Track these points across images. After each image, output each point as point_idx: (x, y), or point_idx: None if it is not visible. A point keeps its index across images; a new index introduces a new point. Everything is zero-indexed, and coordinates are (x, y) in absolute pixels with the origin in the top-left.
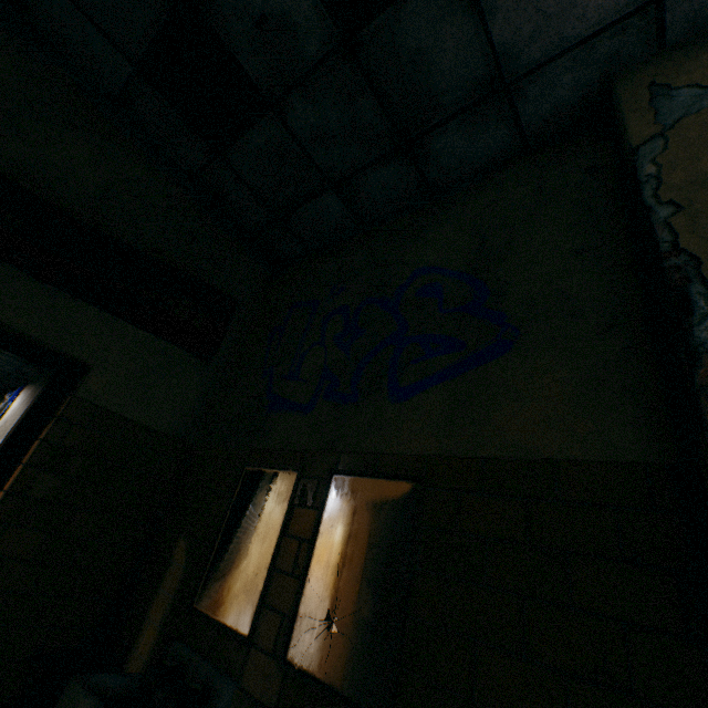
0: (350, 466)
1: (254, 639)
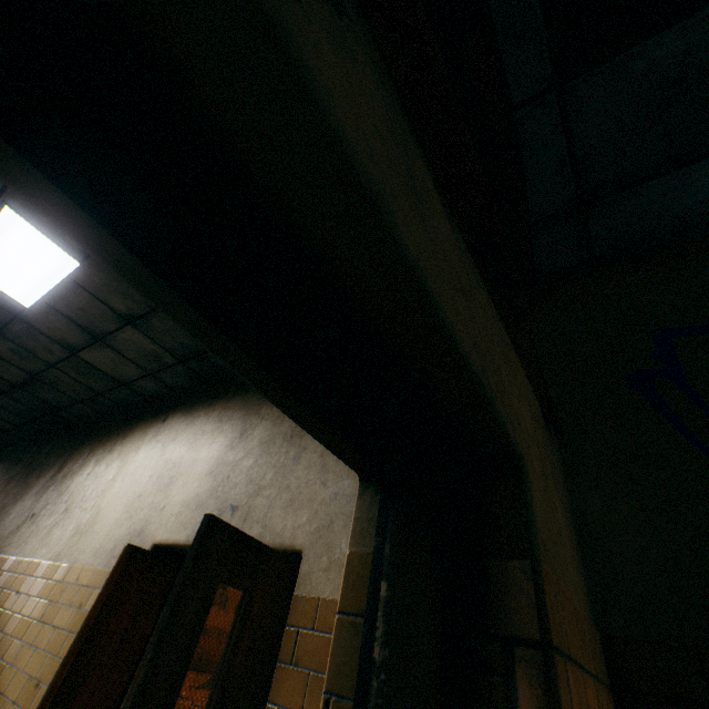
0: None
1: None
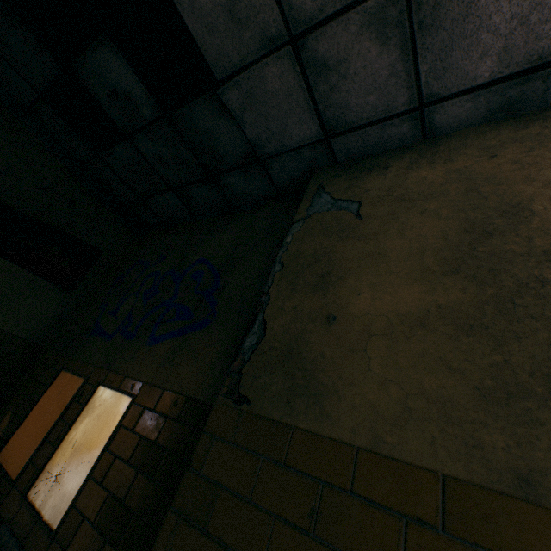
0: (110, 381)
1: (18, 482)
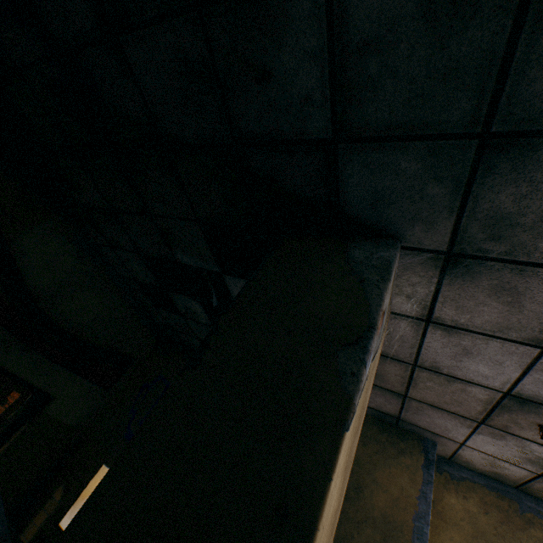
0: None
1: None
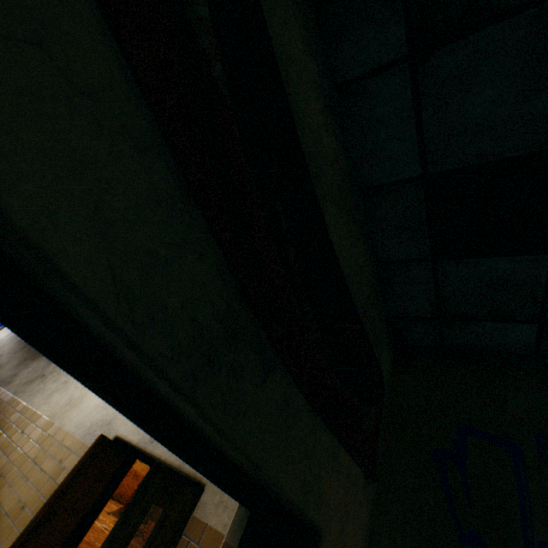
0: None
1: None
